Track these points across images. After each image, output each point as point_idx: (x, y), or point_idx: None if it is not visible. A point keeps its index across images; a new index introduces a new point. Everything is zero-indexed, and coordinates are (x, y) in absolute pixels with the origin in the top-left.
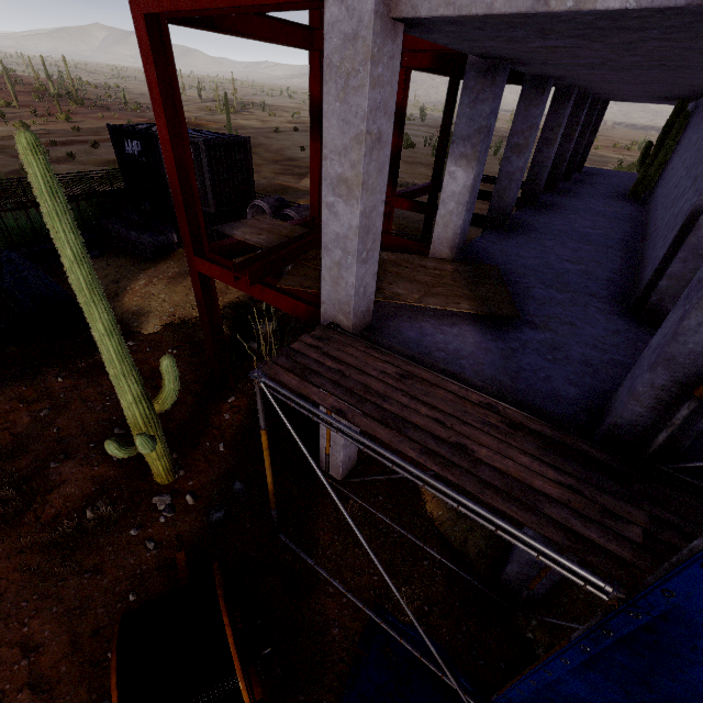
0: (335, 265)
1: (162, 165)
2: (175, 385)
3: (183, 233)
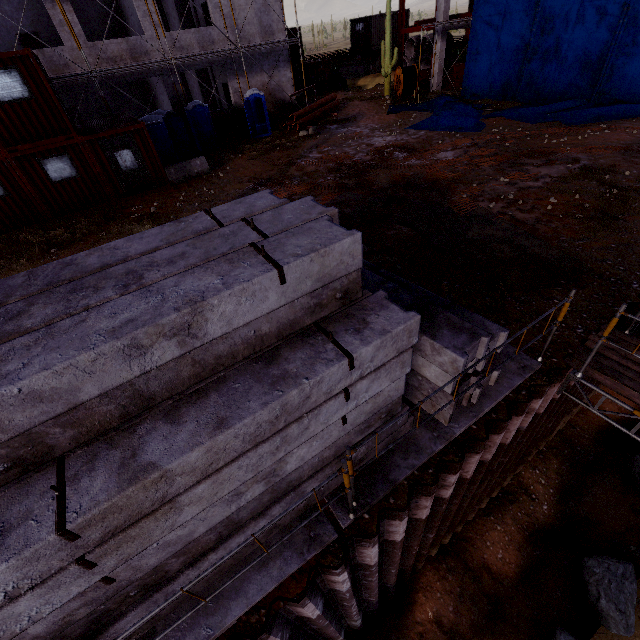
0: (440, 5)
1: (371, 31)
2: (396, 58)
3: (399, 22)
